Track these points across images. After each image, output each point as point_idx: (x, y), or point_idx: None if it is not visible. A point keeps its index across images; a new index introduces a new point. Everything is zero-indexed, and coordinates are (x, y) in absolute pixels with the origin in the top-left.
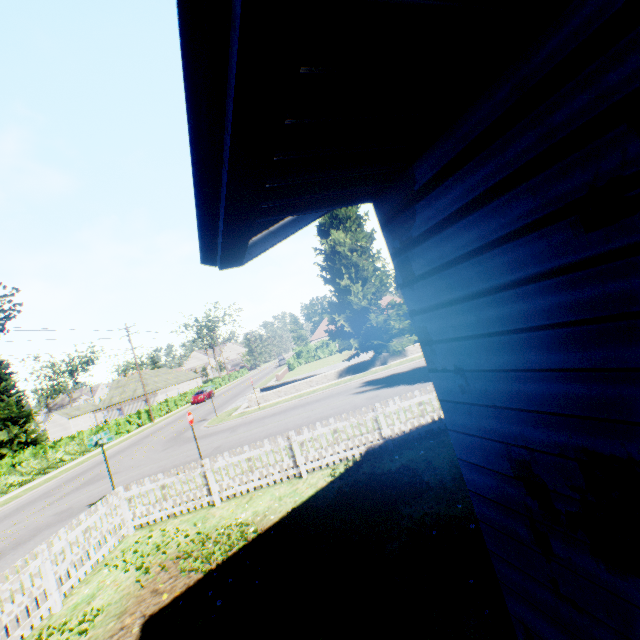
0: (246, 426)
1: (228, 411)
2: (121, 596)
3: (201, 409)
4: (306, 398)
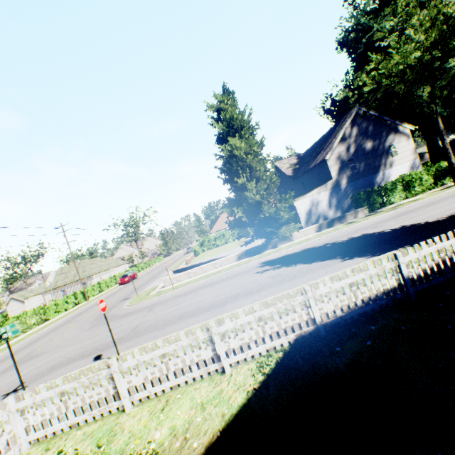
0: (162, 305)
1: (147, 290)
2: None
3: (126, 289)
4: (213, 278)
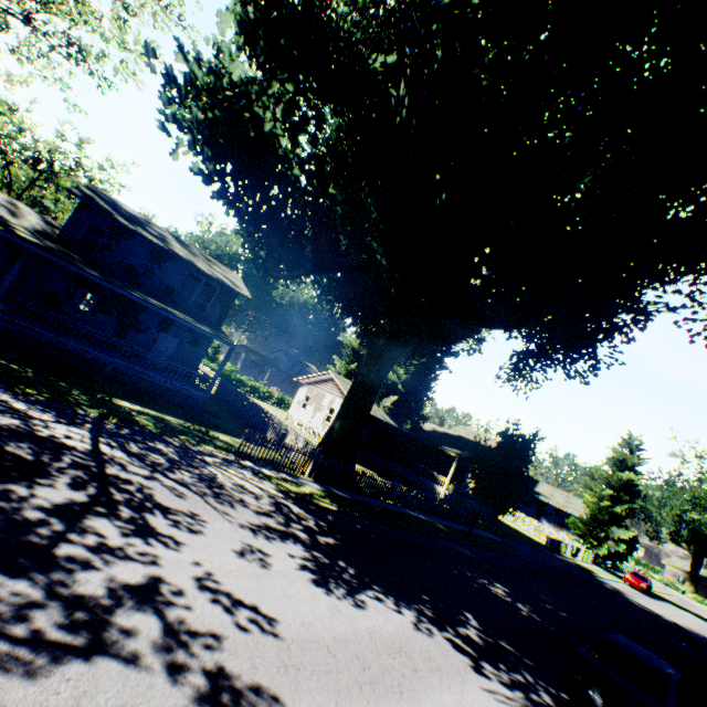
0: None
1: None
2: None
3: None
4: None
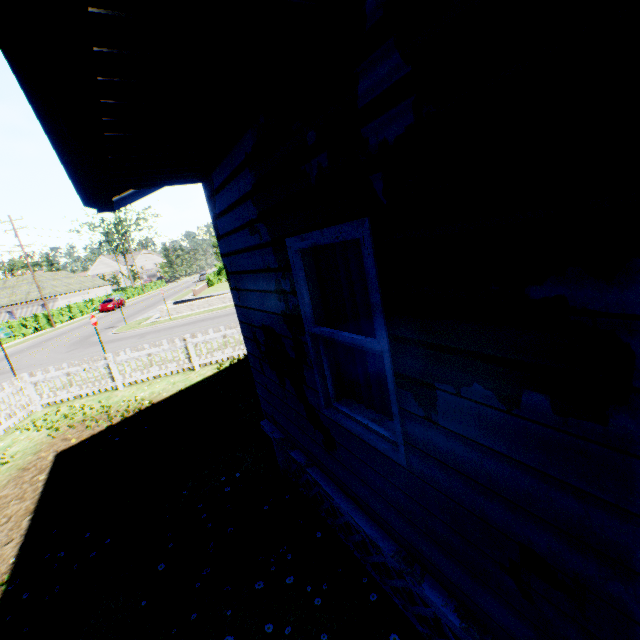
0: (155, 334)
1: (139, 320)
2: (36, 444)
3: (110, 317)
4: (217, 313)
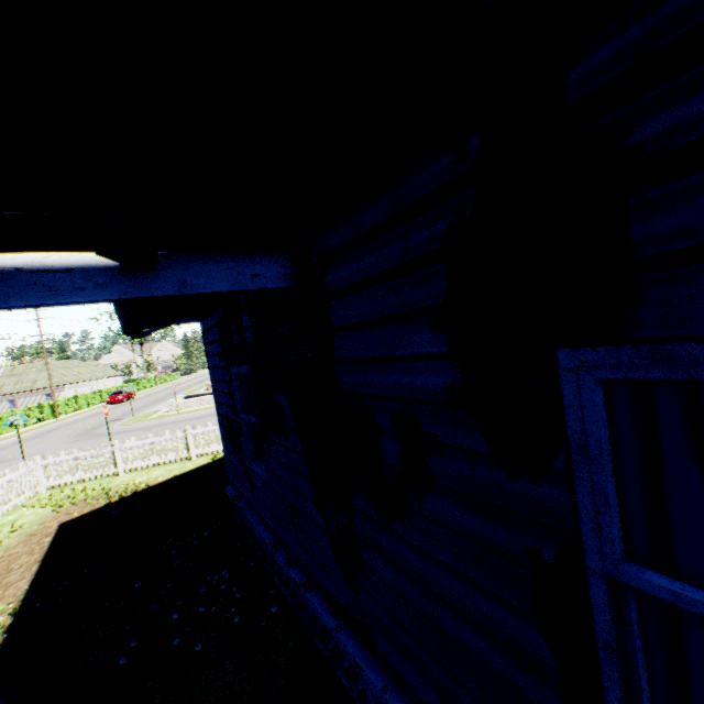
0: (161, 427)
1: (147, 413)
2: (41, 517)
3: (118, 410)
4: None
